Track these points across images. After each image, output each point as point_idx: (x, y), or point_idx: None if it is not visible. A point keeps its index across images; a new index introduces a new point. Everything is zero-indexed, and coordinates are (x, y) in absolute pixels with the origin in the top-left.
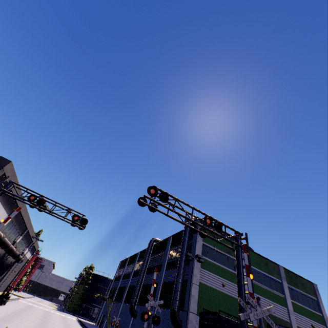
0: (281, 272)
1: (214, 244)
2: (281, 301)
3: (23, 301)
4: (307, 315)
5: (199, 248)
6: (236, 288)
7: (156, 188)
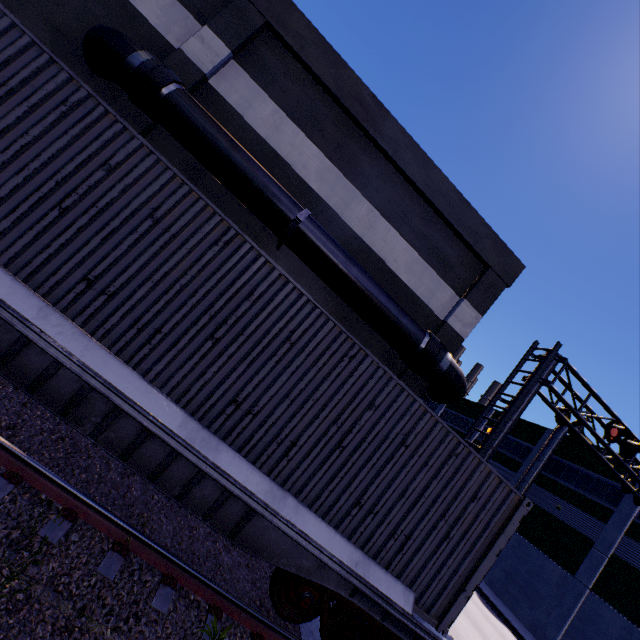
0: None
1: None
2: None
3: None
4: None
5: None
6: None
7: None
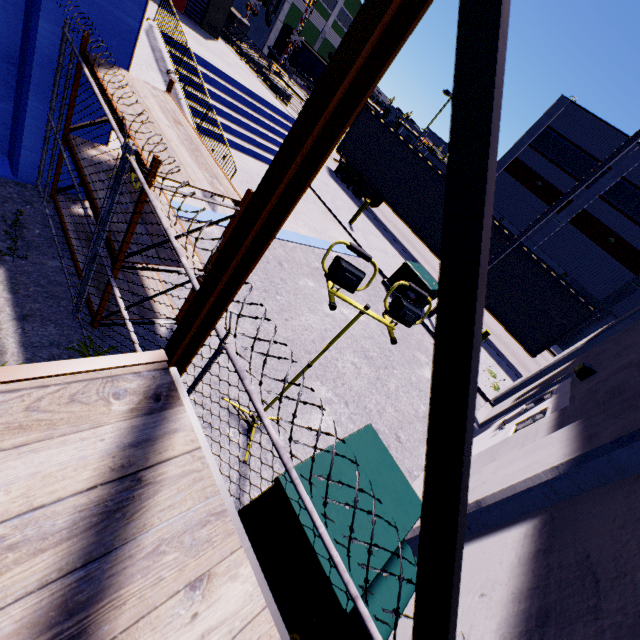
0: None
1: None
2: None
3: None
4: None
5: None
6: (320, 21)
7: None
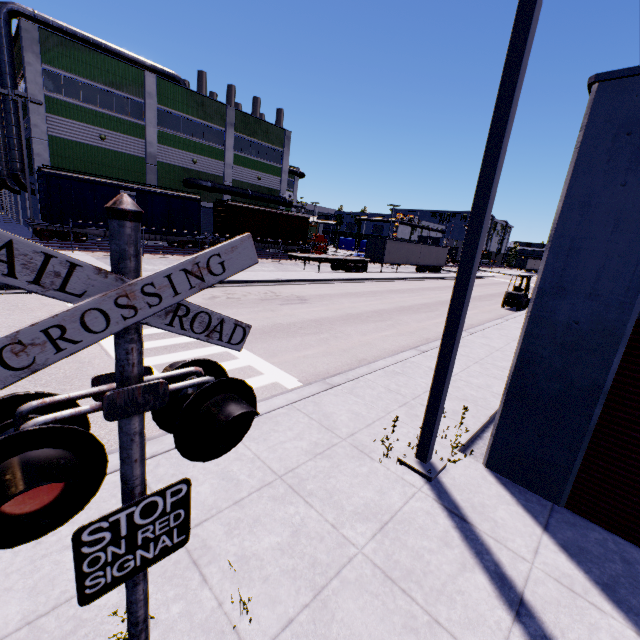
0: (229, 117)
1: (77, 70)
2: (216, 155)
3: None
4: (256, 169)
5: (35, 80)
6: (130, 142)
7: None
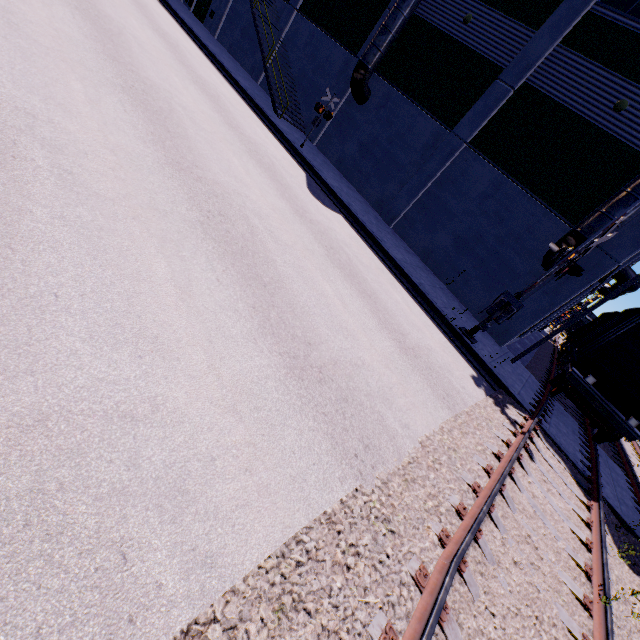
0: None
1: None
2: None
3: None
4: None
5: None
6: None
7: None
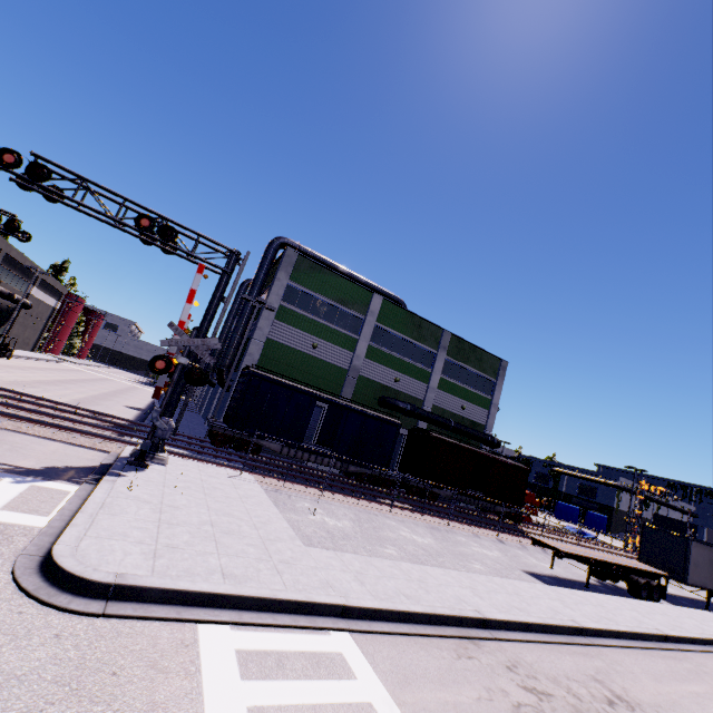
0: (443, 341)
1: (315, 287)
2: (421, 376)
3: (68, 365)
4: (461, 396)
5: (277, 292)
6: (339, 353)
7: (13, 153)
